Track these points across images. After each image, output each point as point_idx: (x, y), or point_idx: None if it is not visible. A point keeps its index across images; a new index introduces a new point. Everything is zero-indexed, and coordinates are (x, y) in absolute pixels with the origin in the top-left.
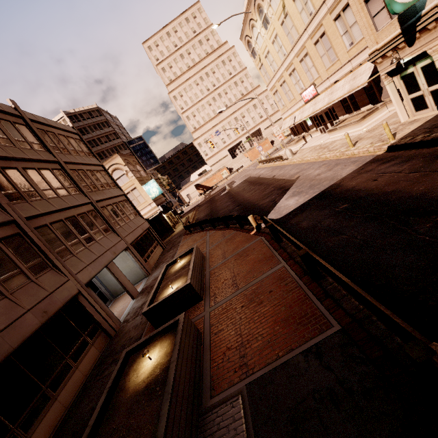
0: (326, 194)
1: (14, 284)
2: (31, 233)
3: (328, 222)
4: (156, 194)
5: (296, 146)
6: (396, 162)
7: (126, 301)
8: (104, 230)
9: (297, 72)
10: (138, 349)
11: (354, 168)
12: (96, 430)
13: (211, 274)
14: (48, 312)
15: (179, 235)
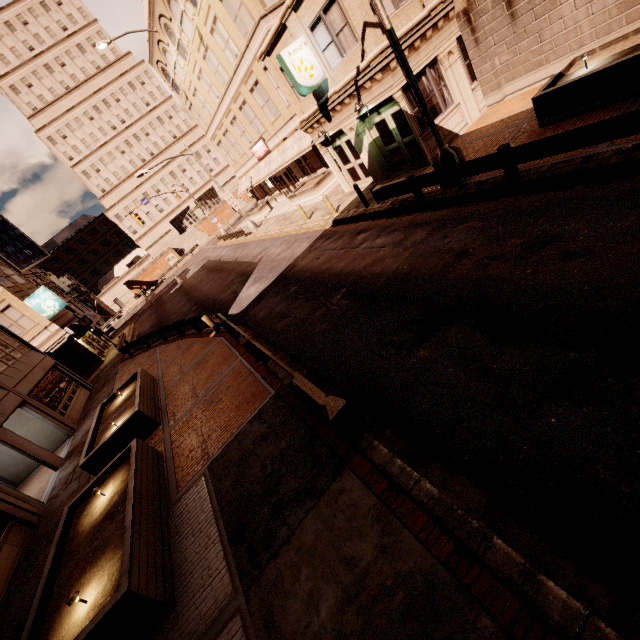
0: (283, 278)
1: None
2: None
3: (280, 308)
4: (55, 309)
5: (261, 215)
6: (335, 238)
7: (43, 479)
8: None
9: (239, 121)
10: (85, 498)
11: (307, 245)
12: (54, 577)
13: (168, 395)
14: None
15: (113, 364)
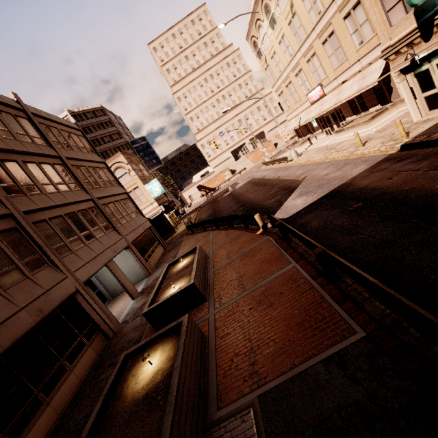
0: (337, 193)
1: (9, 280)
2: (28, 228)
3: (341, 221)
4: (158, 193)
5: (301, 148)
6: (412, 160)
7: (125, 301)
8: (105, 228)
9: (303, 72)
10: (138, 352)
11: (366, 167)
12: None
13: (215, 274)
14: (44, 310)
15: (181, 235)
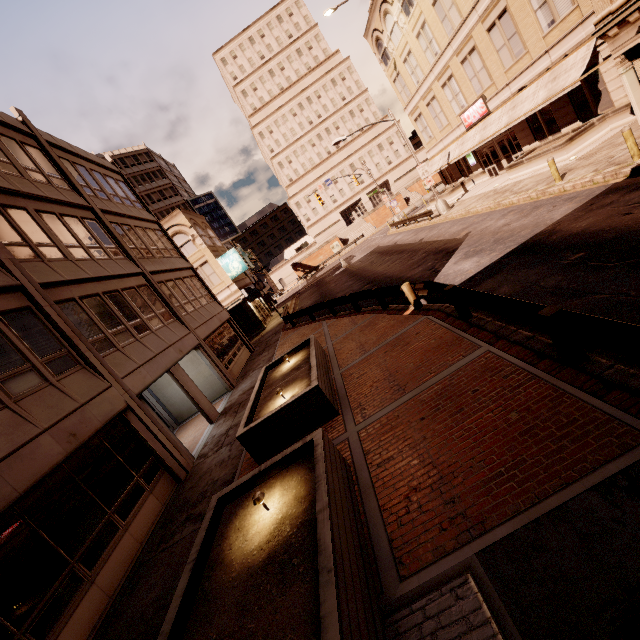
0: (533, 246)
1: (21, 387)
2: (48, 309)
3: (555, 281)
4: (238, 270)
5: (451, 198)
6: None
7: (199, 427)
8: (163, 317)
9: (455, 80)
10: (239, 493)
11: (575, 205)
12: None
13: (345, 376)
14: (79, 435)
15: (275, 331)
